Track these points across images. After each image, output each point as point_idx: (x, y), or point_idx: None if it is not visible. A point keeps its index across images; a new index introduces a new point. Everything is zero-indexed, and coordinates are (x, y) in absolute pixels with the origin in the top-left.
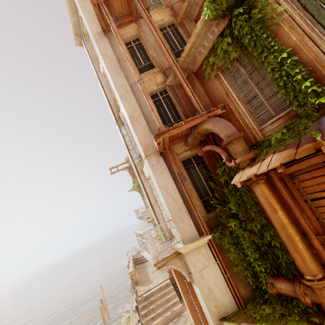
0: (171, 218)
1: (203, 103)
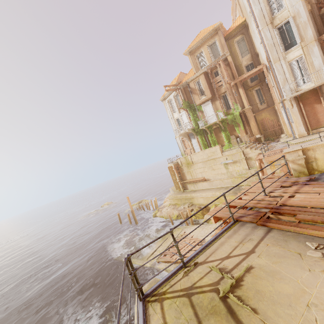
0: None
1: None
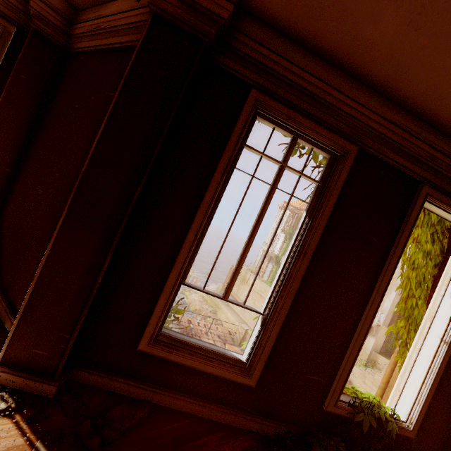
0: (386, 314)
1: None
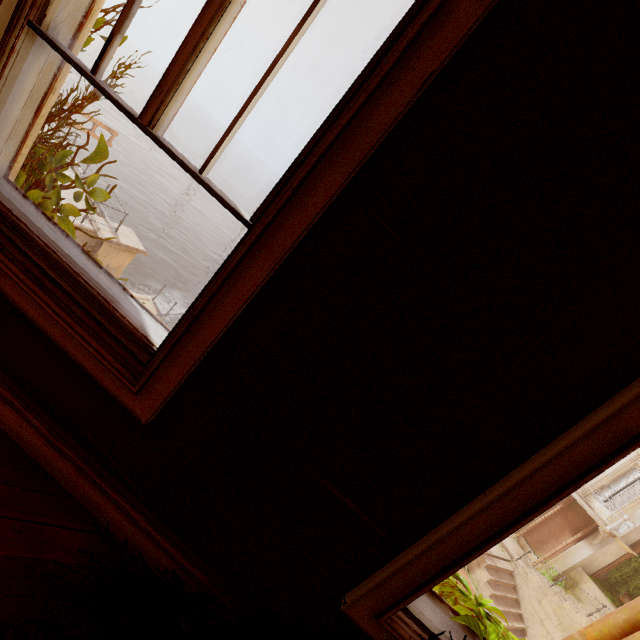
0: (638, 525)
1: None
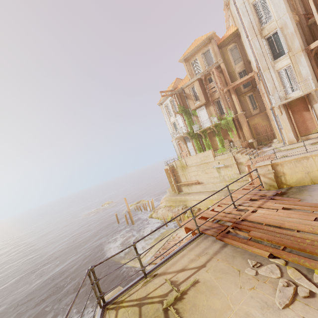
0: (311, 78)
1: None
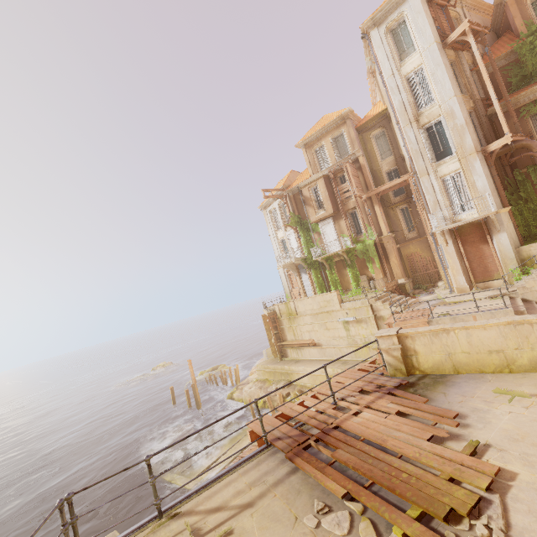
0: (490, 194)
1: (513, 131)
